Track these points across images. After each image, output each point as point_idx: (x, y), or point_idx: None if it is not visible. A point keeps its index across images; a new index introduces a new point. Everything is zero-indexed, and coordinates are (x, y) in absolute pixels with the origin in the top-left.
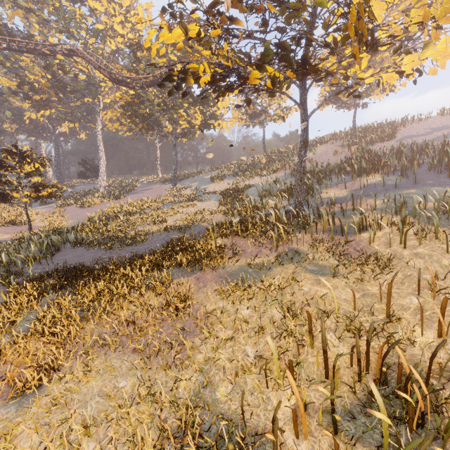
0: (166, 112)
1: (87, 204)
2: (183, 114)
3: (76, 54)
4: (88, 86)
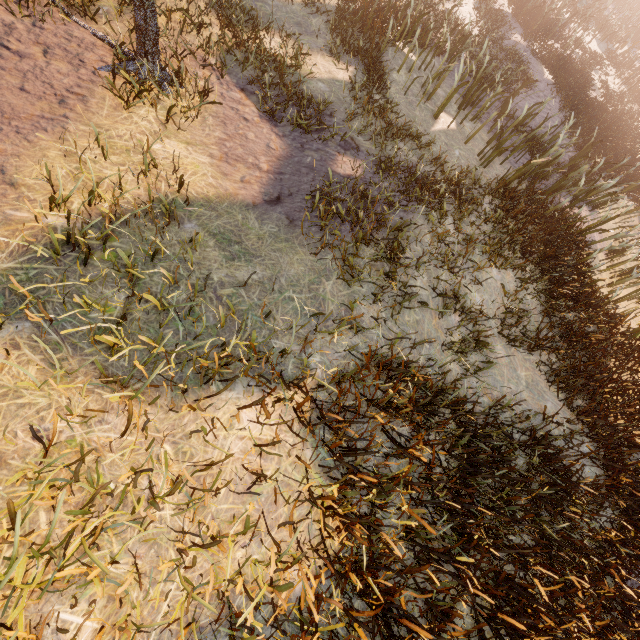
0: None
1: None
2: None
3: None
4: None
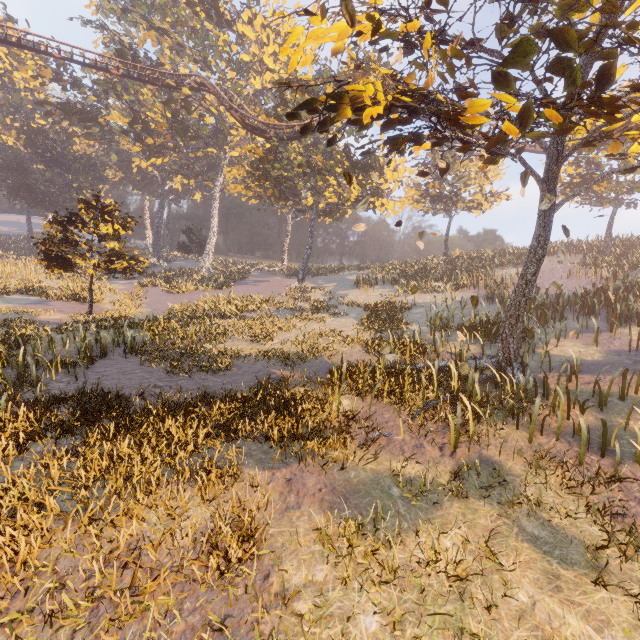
0: (308, 177)
1: (176, 289)
2: (332, 182)
3: (207, 89)
4: (216, 133)
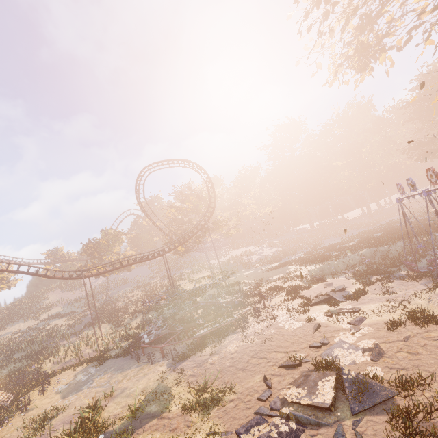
0: None
1: None
2: None
3: None
4: None
